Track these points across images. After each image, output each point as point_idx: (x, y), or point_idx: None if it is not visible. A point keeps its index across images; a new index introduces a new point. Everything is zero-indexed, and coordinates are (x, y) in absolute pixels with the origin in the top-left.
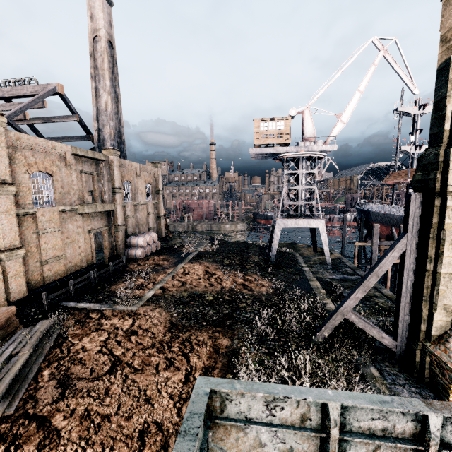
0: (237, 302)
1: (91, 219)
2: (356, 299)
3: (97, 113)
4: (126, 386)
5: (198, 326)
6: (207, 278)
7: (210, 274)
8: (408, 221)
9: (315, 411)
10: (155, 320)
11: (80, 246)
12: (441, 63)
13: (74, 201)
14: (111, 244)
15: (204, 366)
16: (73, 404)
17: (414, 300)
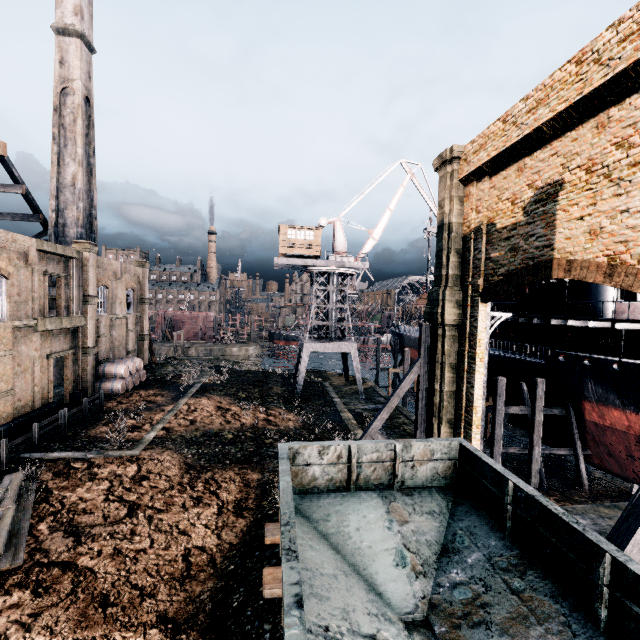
0: (262, 438)
1: (51, 339)
2: (382, 419)
3: (57, 187)
4: (153, 525)
5: (220, 465)
6: (222, 415)
7: (224, 410)
8: (421, 347)
9: (344, 452)
10: (167, 463)
11: (34, 376)
12: (439, 223)
13: (32, 314)
14: (76, 375)
15: (236, 499)
16: (96, 547)
17: (428, 417)
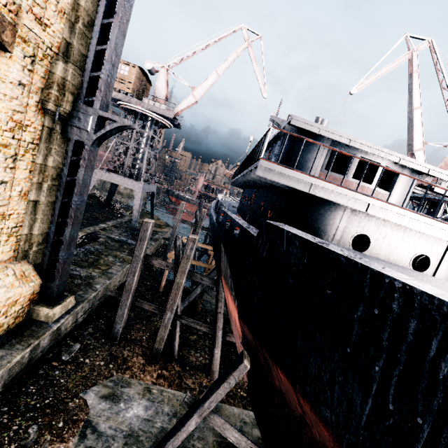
0: None
1: None
2: None
3: None
4: None
5: None
6: None
7: None
8: None
9: None
10: None
11: None
12: None
13: None
14: None
15: None
16: None
17: None
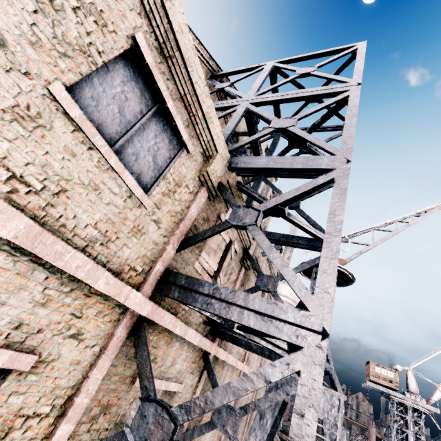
0: None
1: None
2: None
3: None
4: None
5: None
6: None
7: None
8: None
9: None
10: None
11: None
12: None
13: None
14: None
15: None
16: None
17: None
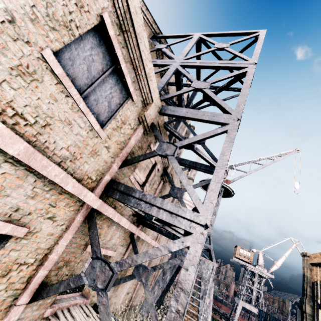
0: None
1: None
2: None
3: None
4: None
5: None
6: None
7: None
8: (297, 318)
9: None
10: None
11: None
12: (303, 274)
13: None
14: None
15: None
16: None
17: None
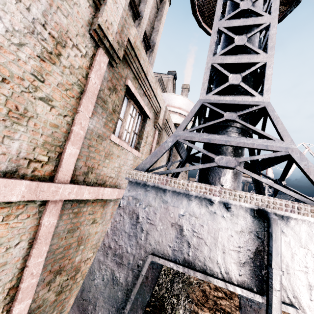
0: None
1: None
2: None
3: None
4: None
5: None
6: None
7: None
8: None
9: None
10: None
11: None
12: None
13: None
14: None
15: None
16: None
17: None
